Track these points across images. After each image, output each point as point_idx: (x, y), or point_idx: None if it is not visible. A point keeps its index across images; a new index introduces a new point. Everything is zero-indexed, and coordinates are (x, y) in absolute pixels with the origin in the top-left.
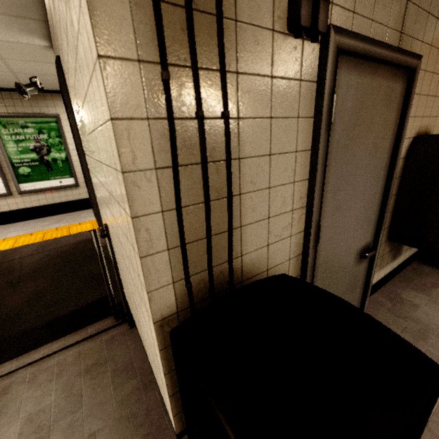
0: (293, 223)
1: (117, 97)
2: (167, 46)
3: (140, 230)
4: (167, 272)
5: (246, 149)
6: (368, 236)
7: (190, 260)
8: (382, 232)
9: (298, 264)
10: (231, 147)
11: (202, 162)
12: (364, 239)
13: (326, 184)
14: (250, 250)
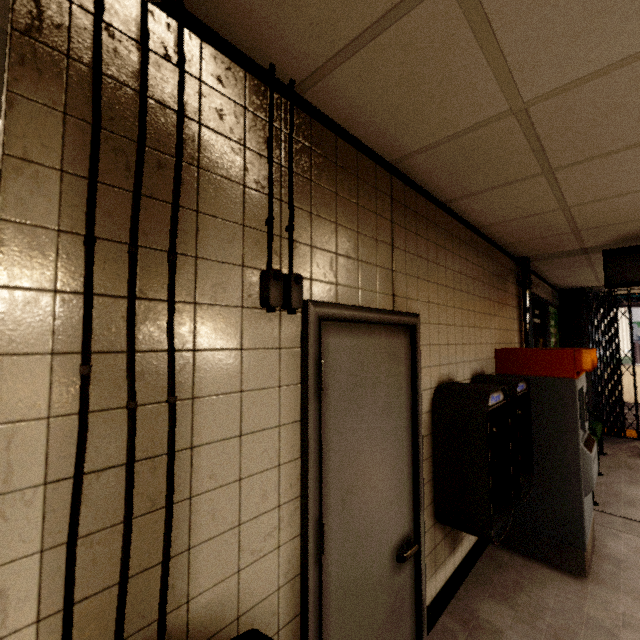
0: (281, 526)
1: (5, 398)
2: (98, 335)
3: None
4: None
5: (204, 433)
6: (404, 522)
7: (82, 634)
8: (422, 513)
9: (294, 593)
10: (180, 435)
11: (127, 465)
12: (399, 528)
13: (327, 460)
14: (205, 587)
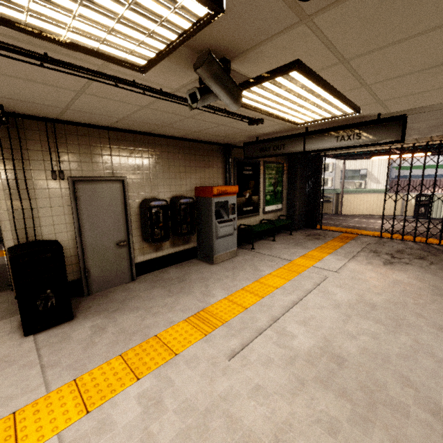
0: (67, 228)
1: None
2: (11, 187)
3: (2, 224)
4: (11, 236)
5: (40, 206)
6: (122, 237)
7: (20, 234)
8: (131, 236)
9: (74, 243)
10: (34, 205)
11: (22, 209)
12: (119, 238)
13: (82, 216)
14: (46, 234)
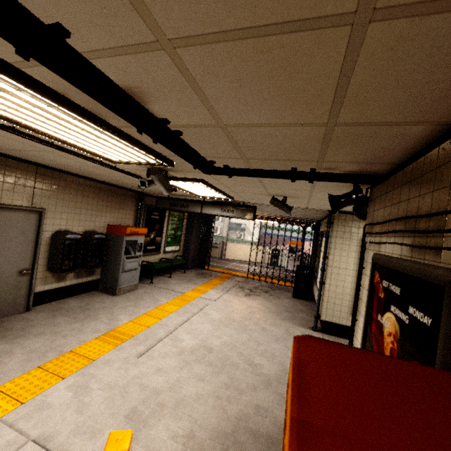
0: None
1: None
2: None
3: None
4: None
5: None
6: (27, 265)
7: None
8: (37, 265)
9: None
10: None
11: None
12: (23, 266)
13: None
14: None
